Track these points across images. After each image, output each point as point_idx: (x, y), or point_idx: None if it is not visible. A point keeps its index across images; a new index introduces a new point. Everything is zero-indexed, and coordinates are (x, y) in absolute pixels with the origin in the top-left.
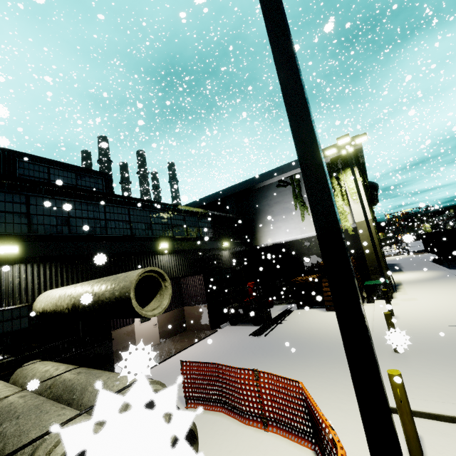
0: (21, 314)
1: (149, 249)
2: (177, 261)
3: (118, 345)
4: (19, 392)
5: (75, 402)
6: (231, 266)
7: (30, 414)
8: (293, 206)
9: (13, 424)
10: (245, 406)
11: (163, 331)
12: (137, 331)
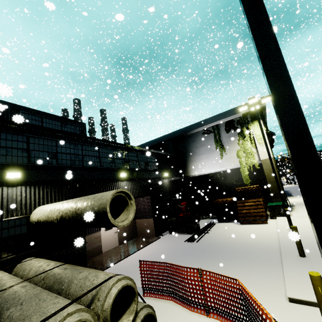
0: (21, 223)
1: (112, 177)
2: (132, 186)
3: (89, 247)
4: (21, 282)
5: (64, 292)
6: (169, 190)
7: (31, 301)
8: (214, 147)
9: (18, 309)
10: (191, 297)
11: (121, 237)
12: (102, 237)
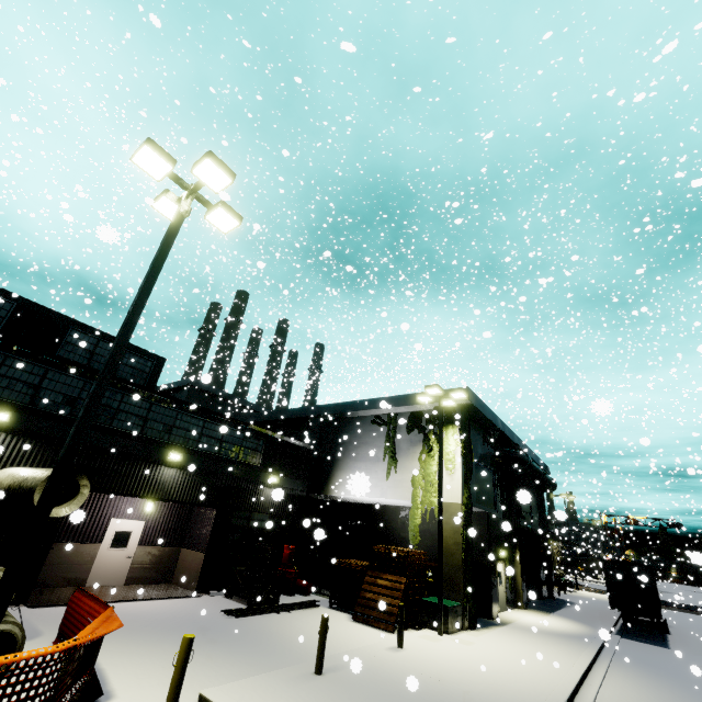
0: None
1: (154, 456)
2: (187, 481)
3: (67, 565)
4: None
5: None
6: (271, 512)
7: None
8: (382, 454)
9: None
10: None
11: (136, 571)
12: (100, 556)
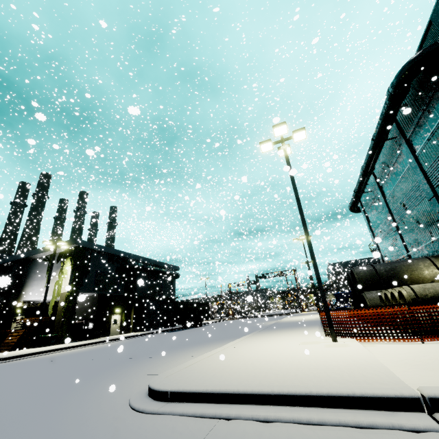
0: None
1: None
2: None
3: None
4: None
5: None
6: None
7: None
8: (45, 275)
9: None
10: None
11: None
12: None
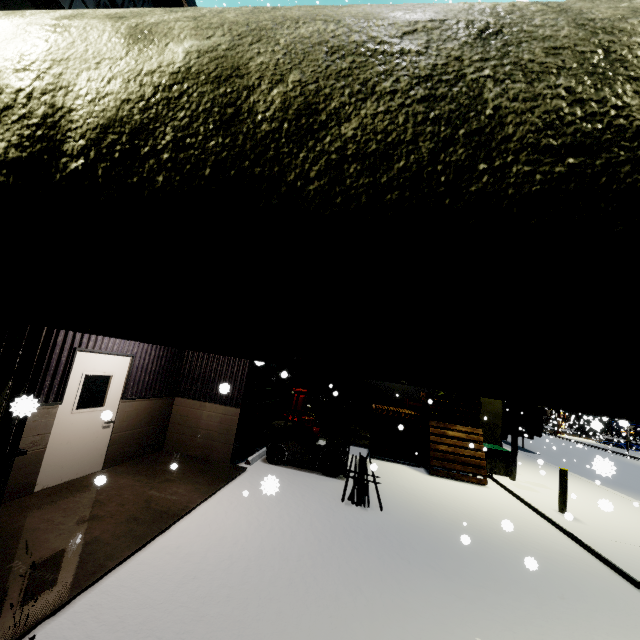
0: None
1: None
2: None
3: None
4: None
5: None
6: None
7: None
8: None
9: None
10: None
11: (119, 442)
12: (57, 429)
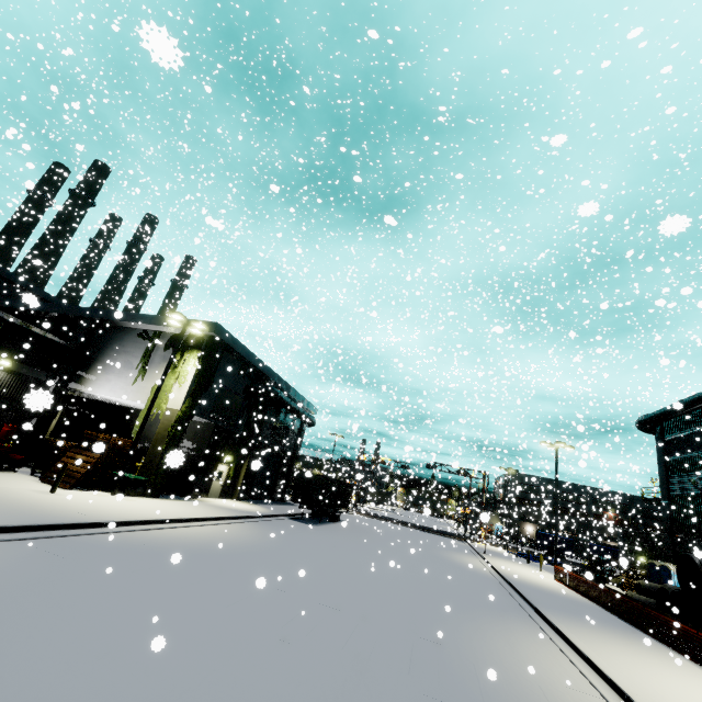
0: None
1: None
2: None
3: None
4: None
5: None
6: None
7: None
8: (137, 363)
9: None
10: None
11: None
12: None
